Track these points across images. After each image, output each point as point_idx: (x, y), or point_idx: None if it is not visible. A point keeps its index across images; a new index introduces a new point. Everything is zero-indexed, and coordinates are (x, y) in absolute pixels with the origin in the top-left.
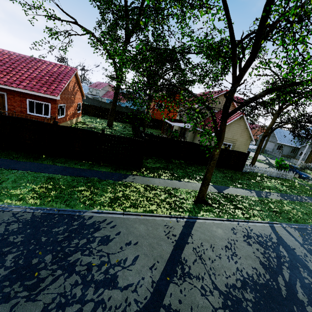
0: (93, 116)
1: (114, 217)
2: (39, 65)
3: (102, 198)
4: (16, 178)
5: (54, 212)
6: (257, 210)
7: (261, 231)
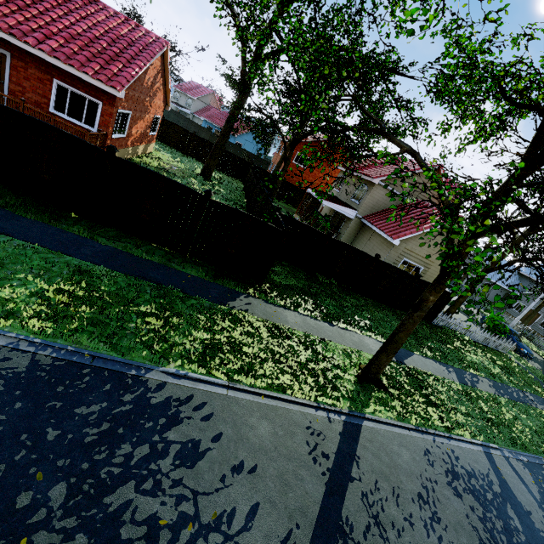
0: (177, 148)
1: (210, 391)
2: (91, 11)
3: (186, 340)
4: (5, 257)
5: (82, 361)
6: (462, 414)
7: (472, 464)
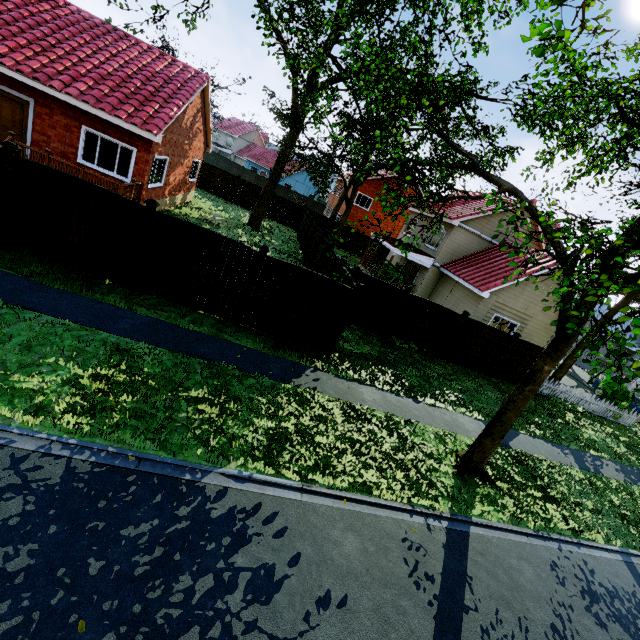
0: (219, 194)
1: (281, 497)
2: (122, 48)
3: (247, 431)
4: (32, 338)
5: (126, 465)
6: (590, 511)
7: (612, 579)
